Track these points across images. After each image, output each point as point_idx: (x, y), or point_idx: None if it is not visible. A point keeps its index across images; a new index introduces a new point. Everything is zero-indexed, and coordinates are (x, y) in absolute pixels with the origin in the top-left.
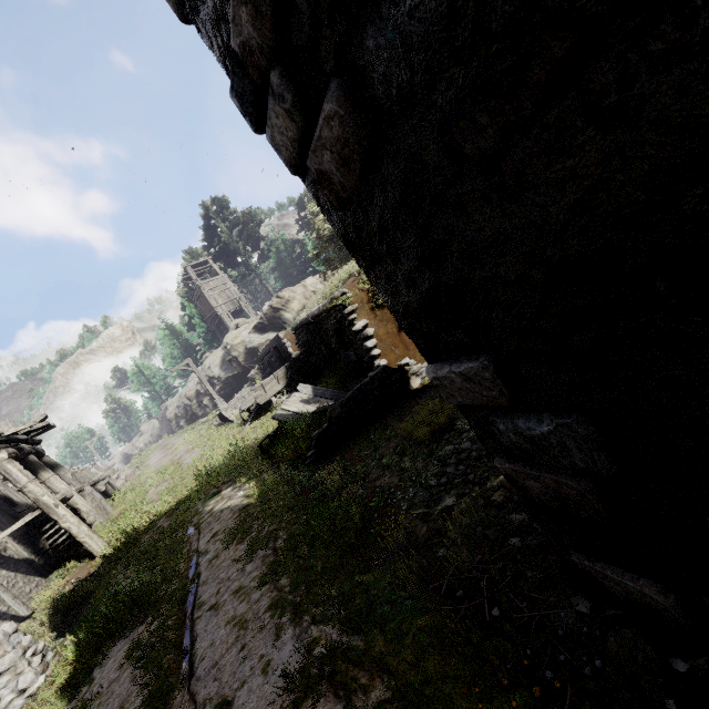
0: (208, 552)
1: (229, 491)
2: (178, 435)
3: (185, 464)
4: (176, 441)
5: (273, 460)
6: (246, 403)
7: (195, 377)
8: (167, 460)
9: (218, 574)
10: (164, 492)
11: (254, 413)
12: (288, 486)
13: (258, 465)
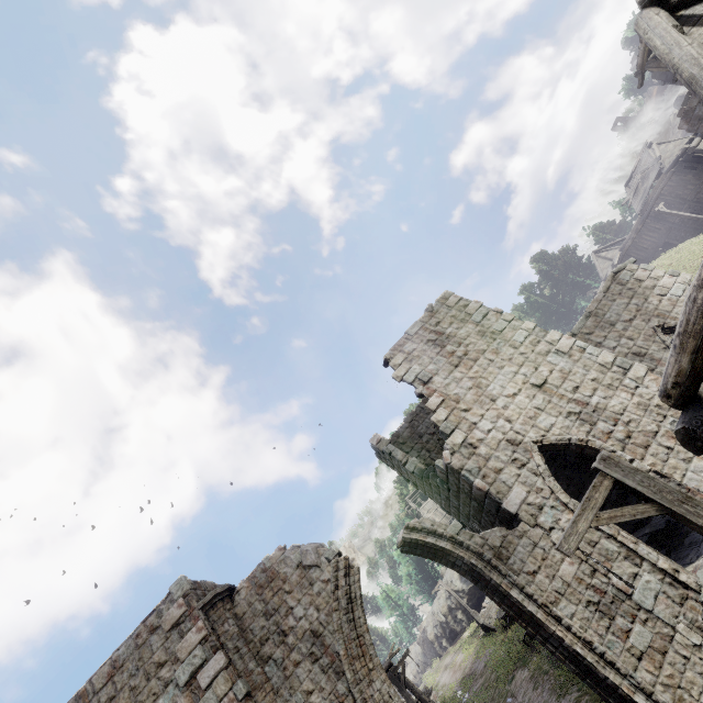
0: (525, 700)
1: (519, 672)
2: (451, 654)
3: (479, 671)
4: (454, 659)
5: (535, 648)
6: (499, 612)
7: (442, 593)
8: (460, 674)
9: (534, 702)
10: (477, 691)
11: (508, 619)
12: (548, 659)
13: (528, 653)
